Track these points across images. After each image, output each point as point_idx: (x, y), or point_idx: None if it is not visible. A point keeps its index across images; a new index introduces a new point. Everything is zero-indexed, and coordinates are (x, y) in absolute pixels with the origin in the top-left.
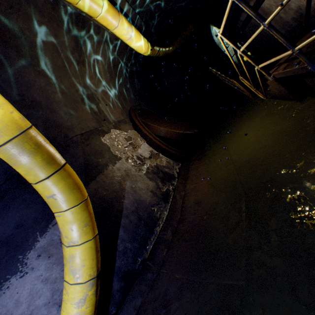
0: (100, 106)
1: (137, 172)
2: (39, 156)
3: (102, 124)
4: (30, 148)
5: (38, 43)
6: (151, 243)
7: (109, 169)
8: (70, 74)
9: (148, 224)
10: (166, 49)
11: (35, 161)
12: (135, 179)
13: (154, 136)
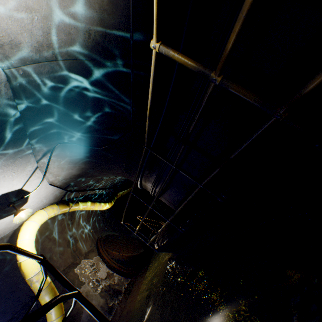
0: (78, 244)
1: (94, 292)
2: (51, 293)
3: (77, 258)
4: (49, 290)
5: (54, 226)
6: None
7: None
8: (64, 232)
9: None
10: (128, 189)
11: (50, 296)
12: (91, 298)
13: (111, 259)
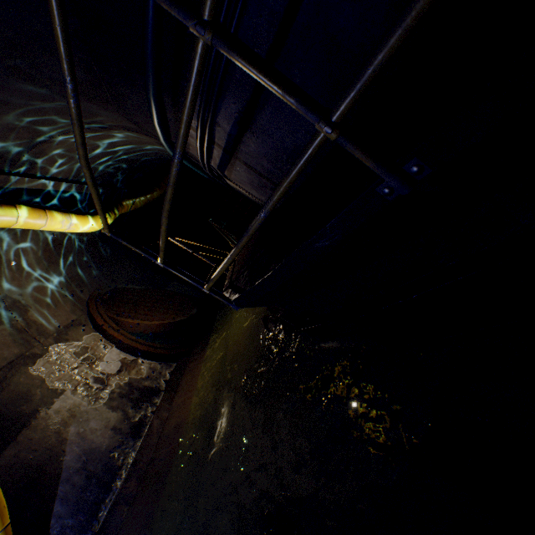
0: (30, 314)
1: (92, 405)
2: None
3: (32, 344)
4: None
5: None
6: (107, 507)
7: (41, 417)
8: None
9: (104, 480)
10: (148, 196)
11: None
12: (86, 418)
13: (128, 335)
